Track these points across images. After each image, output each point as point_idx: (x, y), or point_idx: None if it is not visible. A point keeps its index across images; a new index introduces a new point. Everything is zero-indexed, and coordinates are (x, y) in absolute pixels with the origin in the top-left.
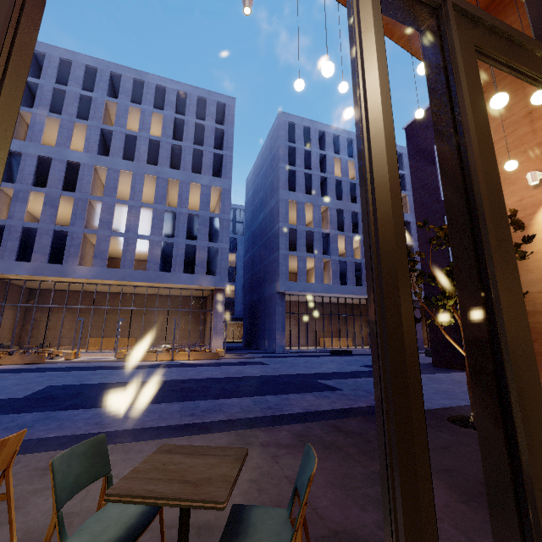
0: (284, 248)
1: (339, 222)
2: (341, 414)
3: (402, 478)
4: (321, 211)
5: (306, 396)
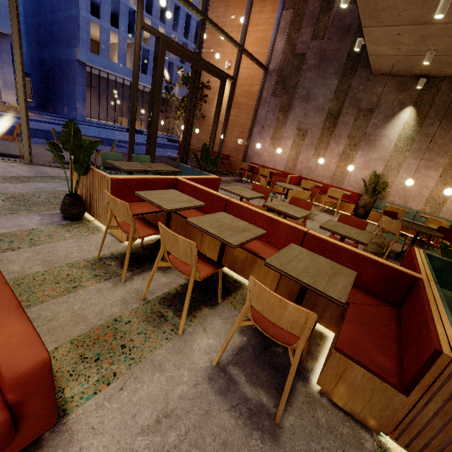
0: (84, 8)
1: None
2: None
3: (131, 136)
4: None
5: (108, 147)
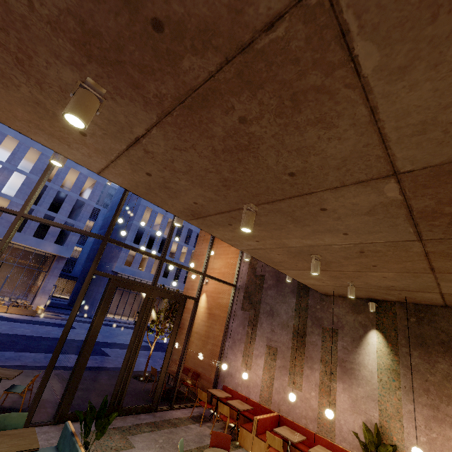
0: (130, 240)
1: (180, 231)
2: (93, 369)
3: (46, 372)
4: (169, 221)
5: None
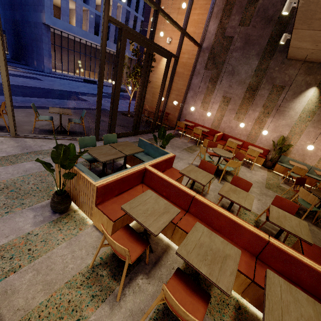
0: None
1: None
2: (89, 110)
3: (98, 110)
4: None
5: (73, 102)
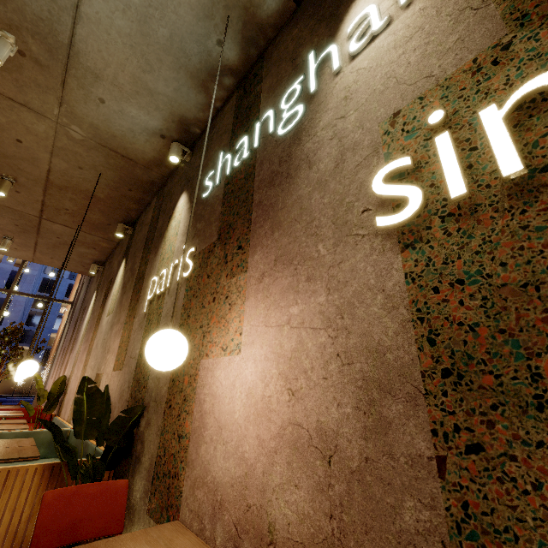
0: None
1: None
2: None
3: None
4: None
5: None
